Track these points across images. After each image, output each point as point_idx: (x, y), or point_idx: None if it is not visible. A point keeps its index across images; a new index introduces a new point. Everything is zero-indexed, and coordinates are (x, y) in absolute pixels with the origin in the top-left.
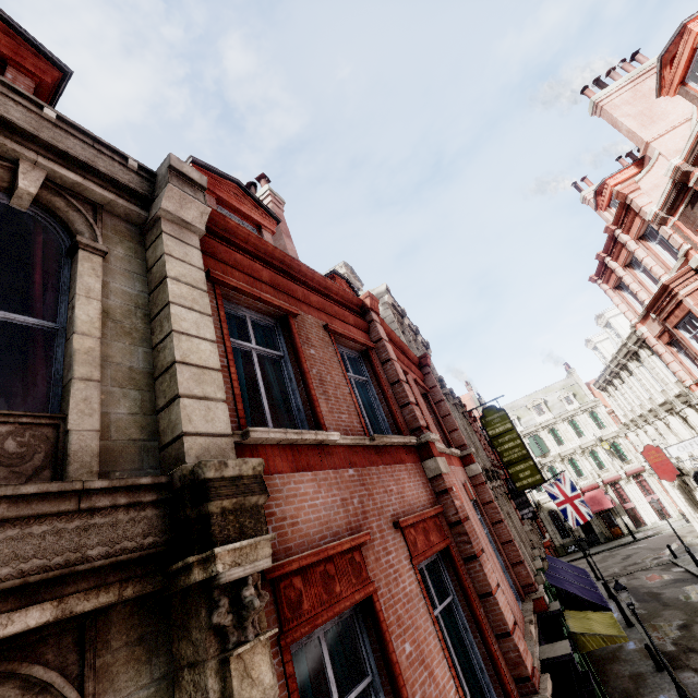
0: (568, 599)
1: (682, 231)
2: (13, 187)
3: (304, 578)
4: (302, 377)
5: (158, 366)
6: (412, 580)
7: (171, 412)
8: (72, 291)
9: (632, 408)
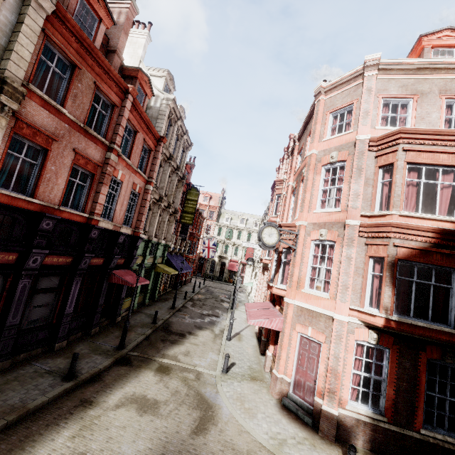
0: (169, 263)
1: (289, 164)
2: None
3: (28, 127)
4: (67, 89)
5: (8, 48)
6: (69, 163)
7: (6, 62)
8: None
9: None
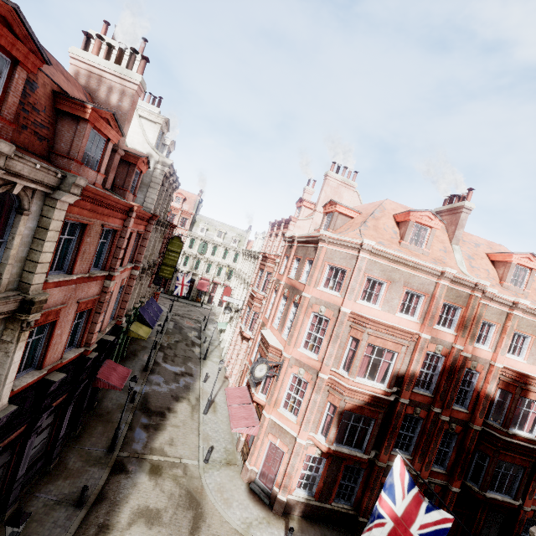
0: (141, 318)
1: (284, 249)
2: (10, 189)
3: (42, 315)
4: (77, 251)
5: (30, 257)
6: (72, 317)
7: (30, 275)
8: (14, 230)
9: (242, 270)
